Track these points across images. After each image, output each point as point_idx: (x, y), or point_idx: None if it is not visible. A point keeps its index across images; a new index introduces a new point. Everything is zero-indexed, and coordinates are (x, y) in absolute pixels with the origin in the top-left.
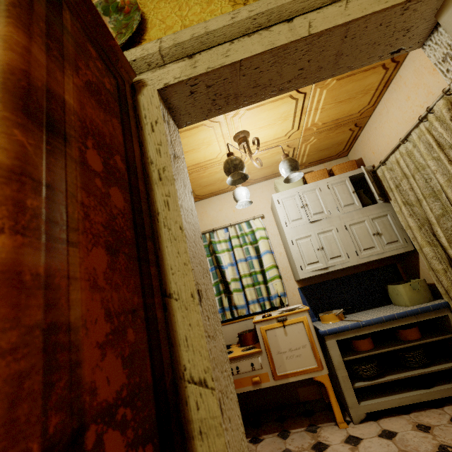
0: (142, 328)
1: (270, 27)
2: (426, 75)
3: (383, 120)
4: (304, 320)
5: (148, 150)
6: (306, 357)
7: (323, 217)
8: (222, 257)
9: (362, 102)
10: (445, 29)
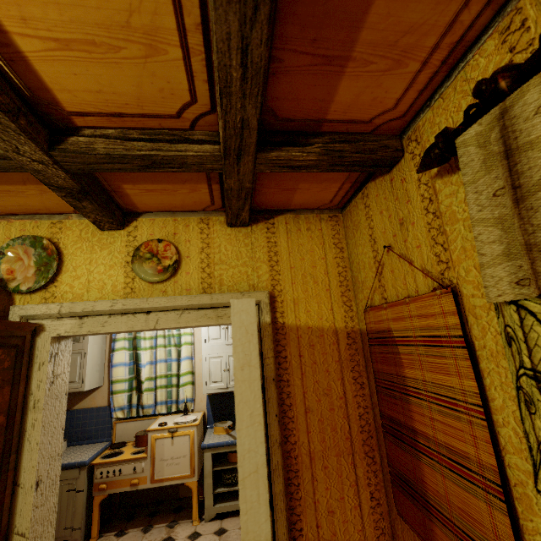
0: None
1: (136, 314)
2: None
3: None
4: (191, 434)
5: (32, 383)
6: (183, 465)
7: None
8: (143, 354)
9: None
10: None
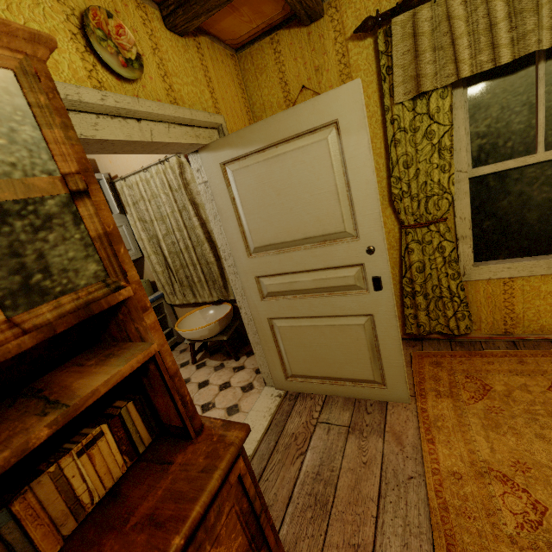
0: None
1: (127, 119)
2: None
3: None
4: None
5: None
6: None
7: None
8: None
9: None
10: (201, 160)
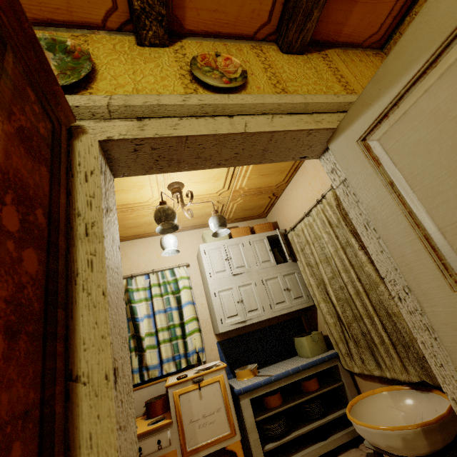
0: (33, 436)
1: (215, 117)
2: (321, 171)
3: (293, 195)
4: (220, 380)
5: (77, 200)
6: (219, 423)
7: (244, 271)
8: (138, 307)
9: (279, 179)
10: (332, 153)
